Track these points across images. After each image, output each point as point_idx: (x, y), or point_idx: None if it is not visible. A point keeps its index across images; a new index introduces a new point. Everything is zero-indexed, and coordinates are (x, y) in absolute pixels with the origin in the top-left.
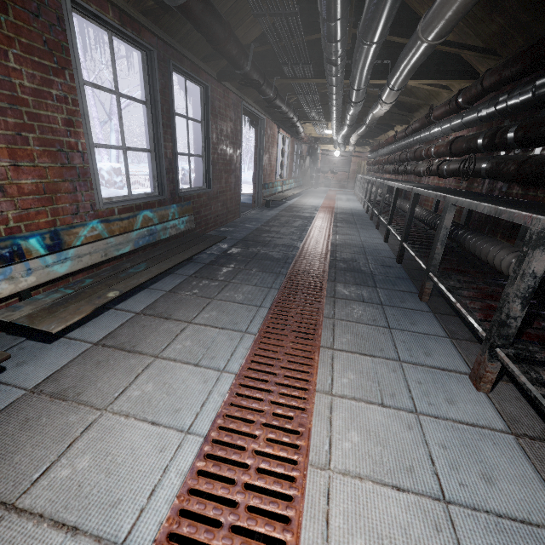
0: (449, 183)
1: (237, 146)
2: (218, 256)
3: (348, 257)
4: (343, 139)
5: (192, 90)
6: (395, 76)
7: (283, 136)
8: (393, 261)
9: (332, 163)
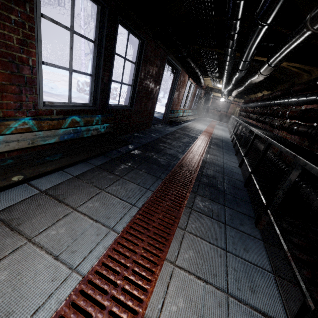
0: (294, 138)
1: (157, 83)
2: (123, 154)
3: (211, 174)
4: (228, 92)
5: (134, 41)
6: (275, 55)
7: (191, 83)
8: (242, 184)
9: (218, 105)
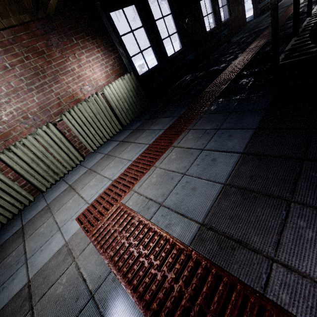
0: None
1: None
2: (239, 39)
3: (300, 11)
4: None
5: None
6: None
7: None
8: None
9: None
